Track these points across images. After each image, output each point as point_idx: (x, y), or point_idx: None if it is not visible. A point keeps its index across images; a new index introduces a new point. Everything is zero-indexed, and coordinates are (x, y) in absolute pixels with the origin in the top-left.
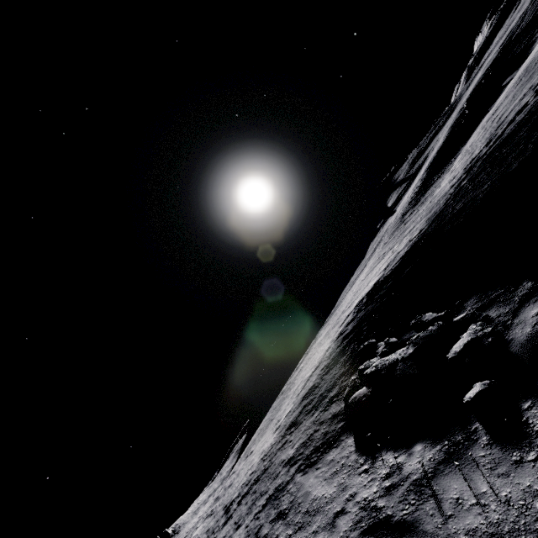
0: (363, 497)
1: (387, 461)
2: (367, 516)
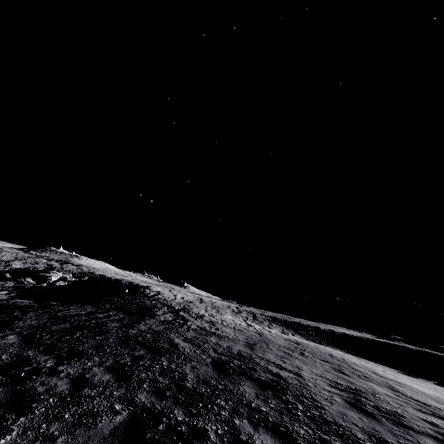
0: (12, 266)
1: (16, 269)
2: (5, 264)
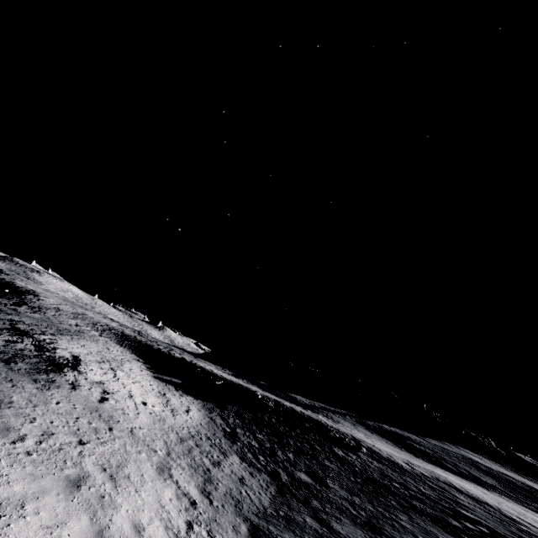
0: None
1: None
2: None
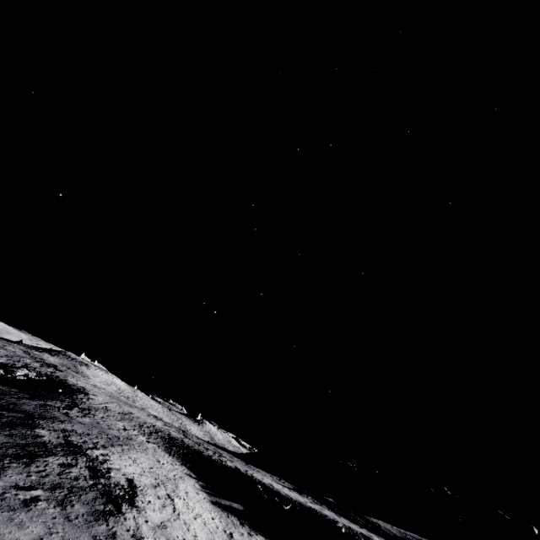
0: None
1: None
2: None
